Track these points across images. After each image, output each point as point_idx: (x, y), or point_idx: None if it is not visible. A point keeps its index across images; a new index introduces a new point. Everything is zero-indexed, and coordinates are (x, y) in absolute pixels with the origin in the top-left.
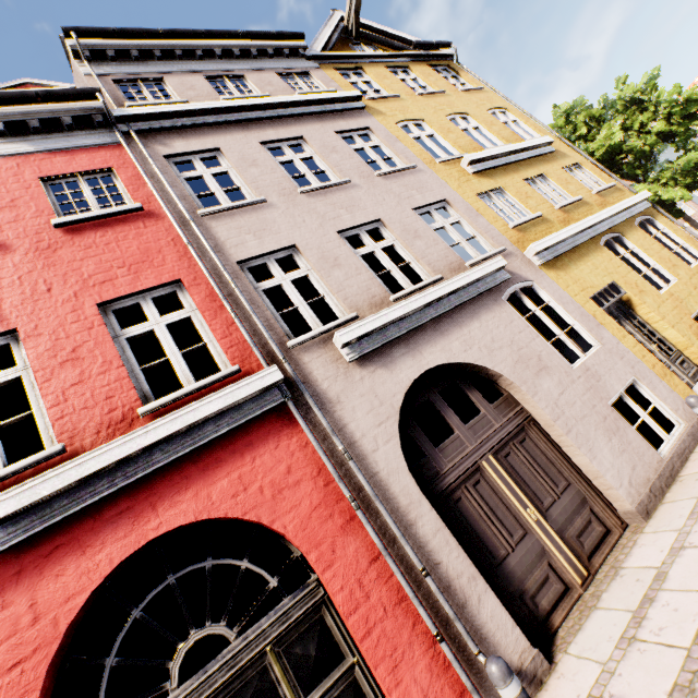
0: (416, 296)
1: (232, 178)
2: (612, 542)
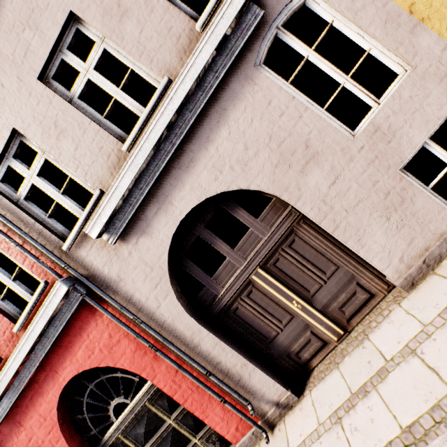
0: (138, 143)
1: None
2: (373, 304)
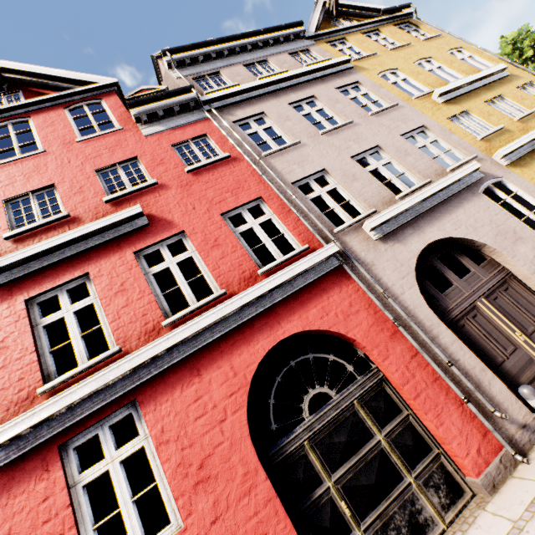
0: (415, 194)
1: (275, 130)
2: None
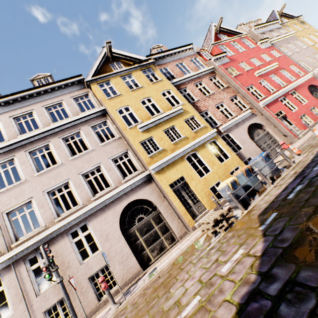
0: None
1: (285, 50)
2: None
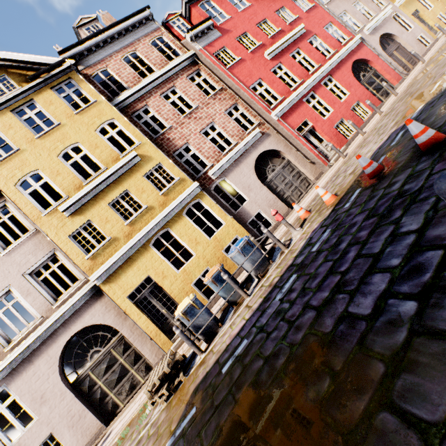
0: (376, 18)
1: None
2: (416, 64)
